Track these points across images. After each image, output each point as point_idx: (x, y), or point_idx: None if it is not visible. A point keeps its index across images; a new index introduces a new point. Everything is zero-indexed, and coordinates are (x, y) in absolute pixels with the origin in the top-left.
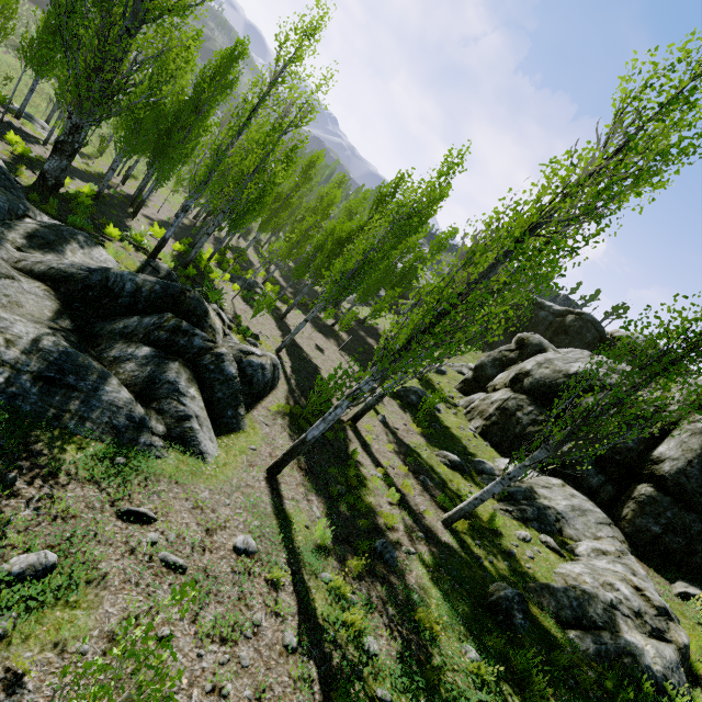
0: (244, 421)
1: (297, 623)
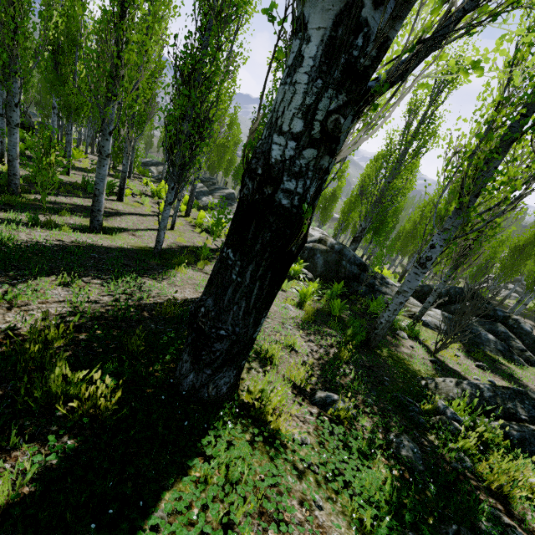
0: None
1: None
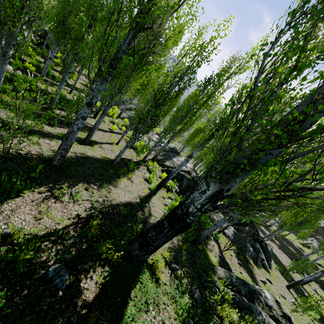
0: (271, 267)
1: None
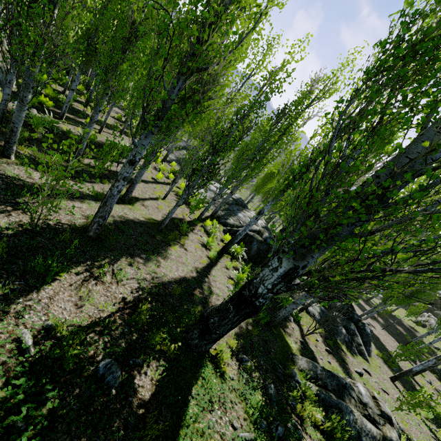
0: (371, 353)
1: (432, 434)
